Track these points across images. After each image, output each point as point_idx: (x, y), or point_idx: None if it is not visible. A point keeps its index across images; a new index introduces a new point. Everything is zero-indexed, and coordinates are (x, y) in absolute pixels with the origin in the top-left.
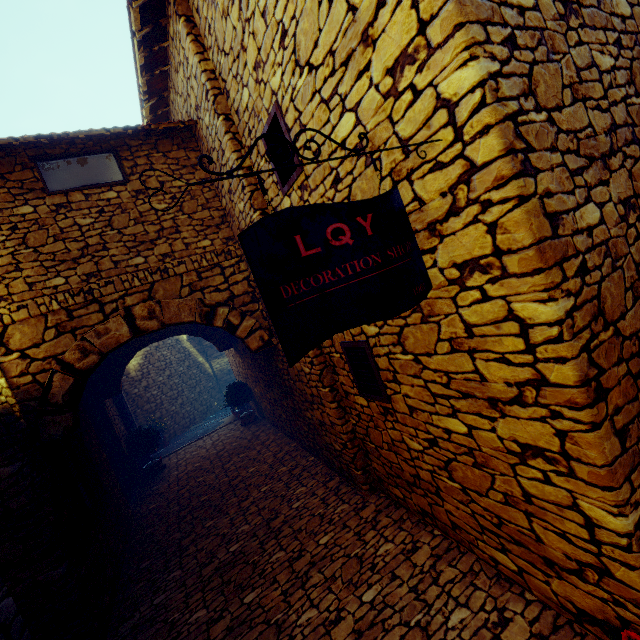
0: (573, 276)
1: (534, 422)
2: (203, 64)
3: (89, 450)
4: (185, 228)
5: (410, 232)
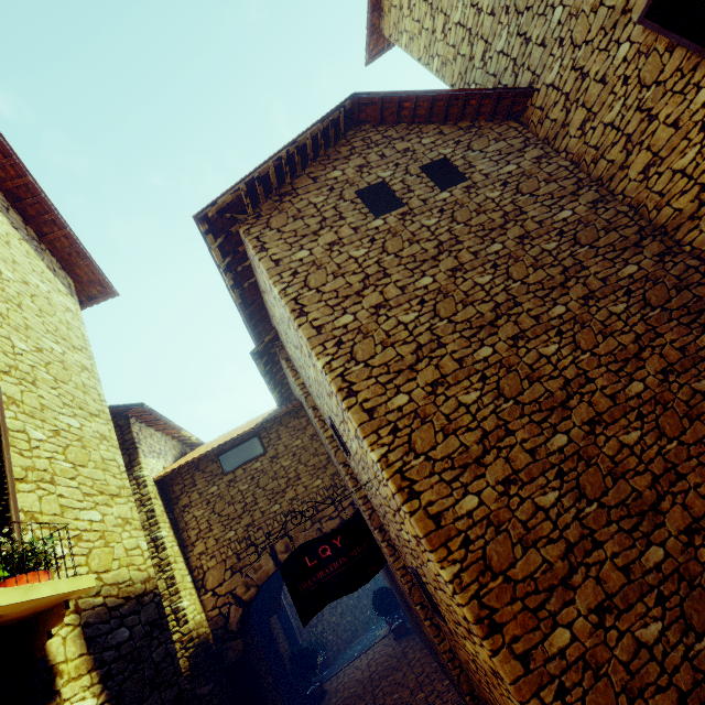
0: (458, 549)
1: (482, 648)
2: (297, 381)
3: (258, 672)
4: (303, 474)
5: (368, 533)
